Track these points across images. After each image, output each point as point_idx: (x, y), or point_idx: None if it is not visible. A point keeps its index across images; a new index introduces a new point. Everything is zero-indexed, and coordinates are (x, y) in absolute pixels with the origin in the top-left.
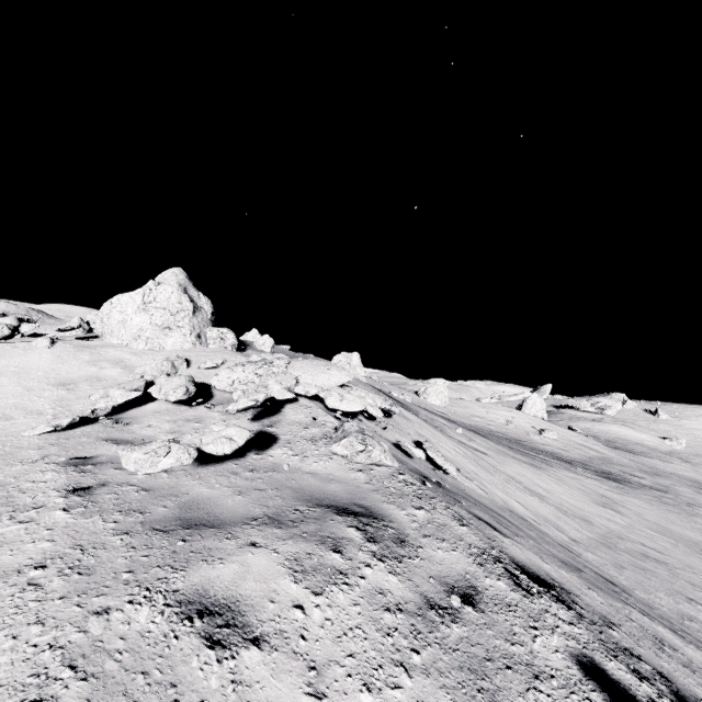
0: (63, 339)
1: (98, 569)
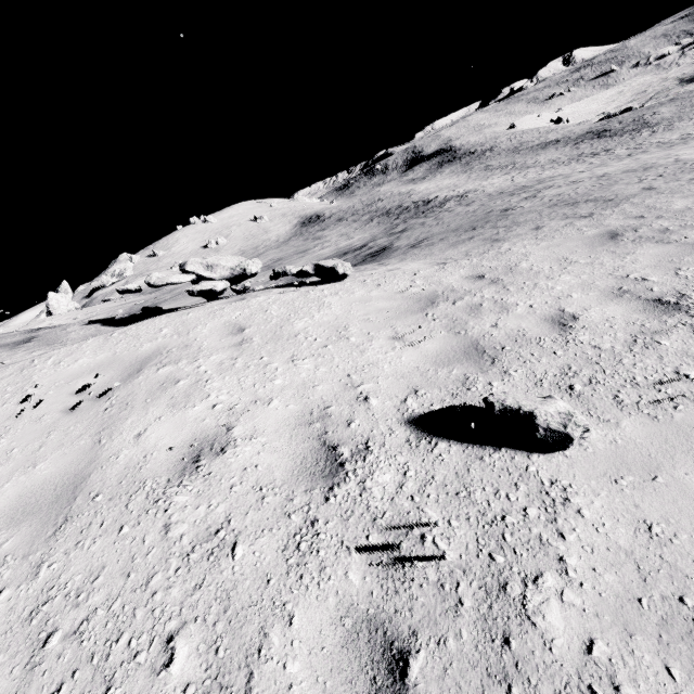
0: None
1: None
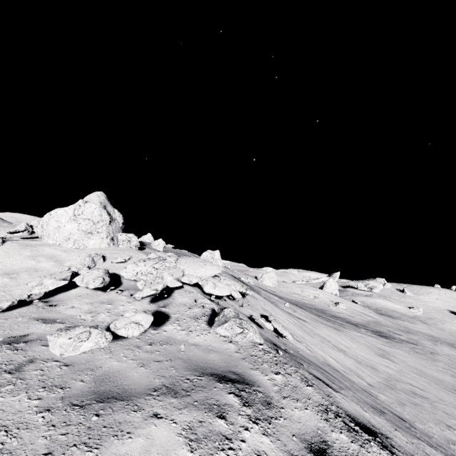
0: (11, 238)
1: (19, 453)
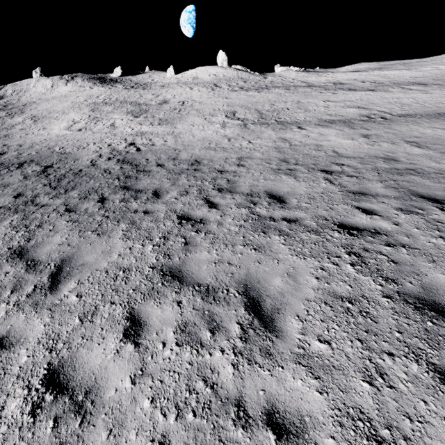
0: None
1: None
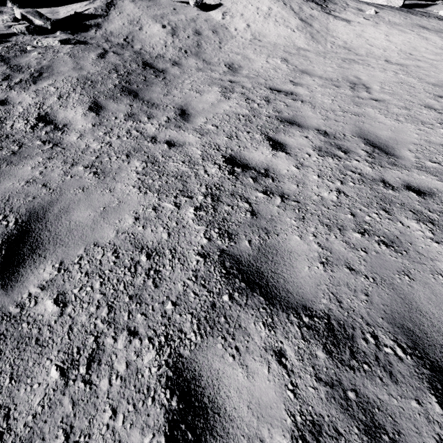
0: None
1: None
